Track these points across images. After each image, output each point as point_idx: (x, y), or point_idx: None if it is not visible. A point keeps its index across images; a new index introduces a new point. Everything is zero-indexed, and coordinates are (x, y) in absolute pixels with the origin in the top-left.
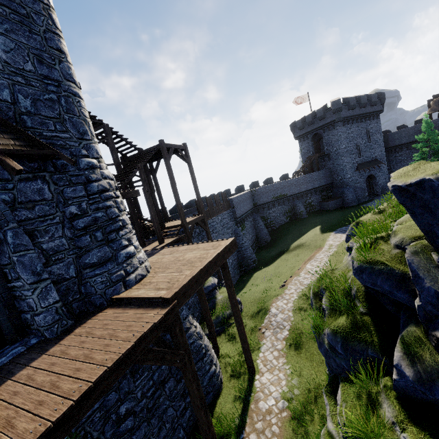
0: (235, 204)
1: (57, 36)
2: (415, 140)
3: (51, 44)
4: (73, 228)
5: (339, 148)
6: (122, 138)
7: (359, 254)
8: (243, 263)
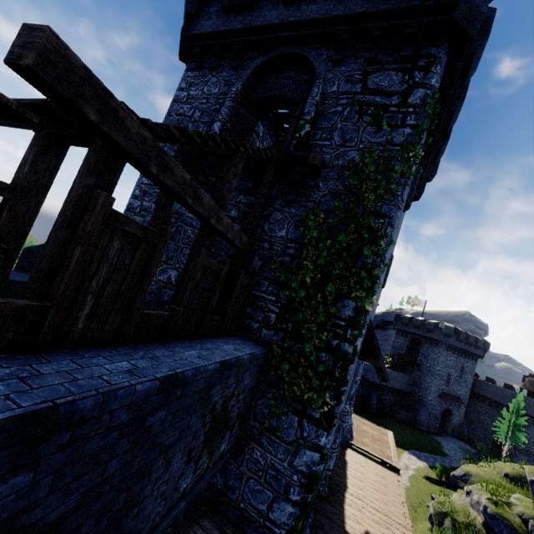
0: None
1: None
2: (500, 402)
3: None
4: None
5: (433, 367)
6: None
7: (494, 506)
8: None
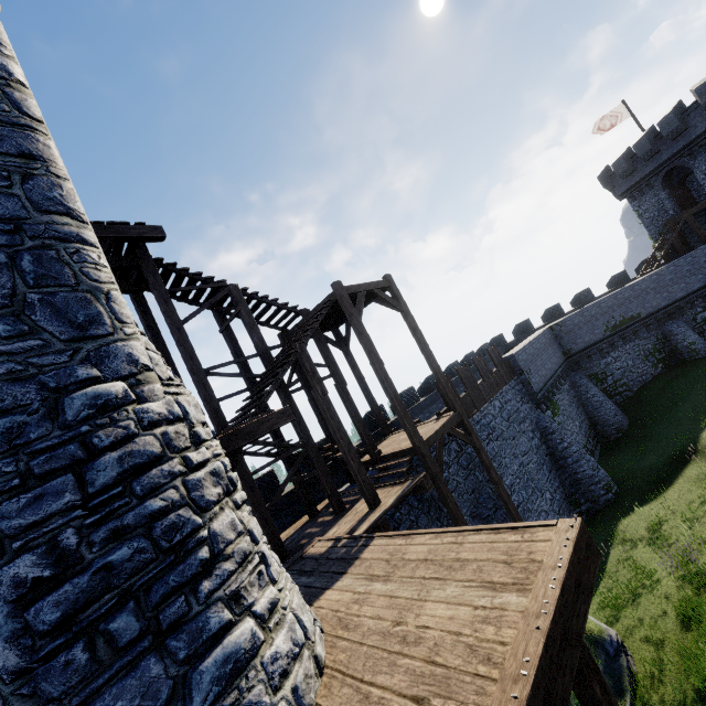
0: (523, 364)
1: (25, 129)
2: None
3: (5, 147)
4: (30, 628)
5: None
6: (267, 301)
7: None
8: (580, 495)
